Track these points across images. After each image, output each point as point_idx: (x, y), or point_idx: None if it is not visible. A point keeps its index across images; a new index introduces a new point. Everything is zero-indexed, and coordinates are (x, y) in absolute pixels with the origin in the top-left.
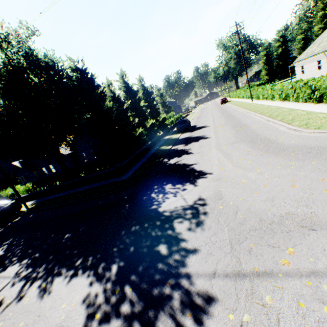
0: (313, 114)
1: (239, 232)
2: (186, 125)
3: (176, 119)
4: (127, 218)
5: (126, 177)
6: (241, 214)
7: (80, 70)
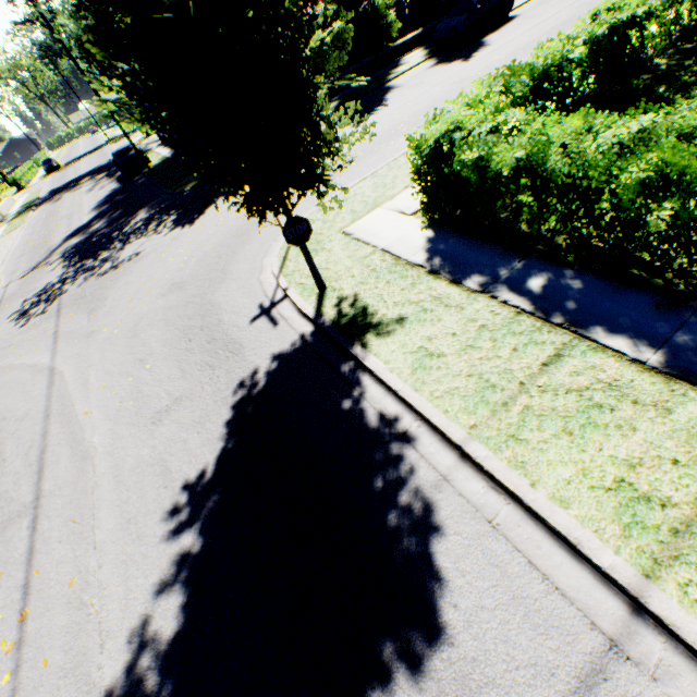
0: None
1: (92, 294)
2: (454, 29)
3: None
4: (119, 240)
5: None
6: (111, 284)
7: None
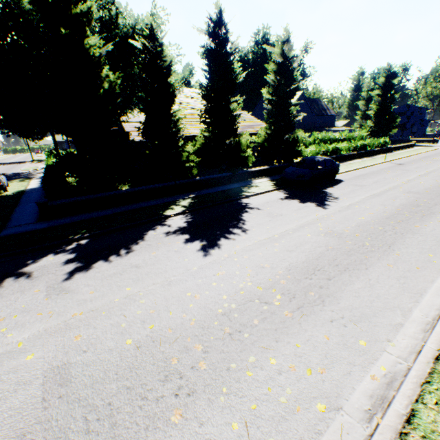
0: None
1: None
2: (301, 175)
3: (352, 148)
4: None
5: (7, 233)
6: None
7: None
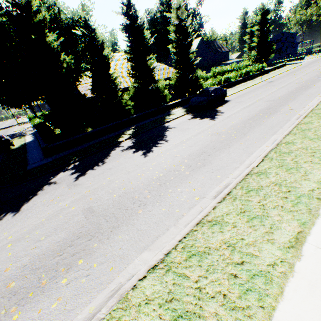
0: (244, 307)
1: None
2: (200, 102)
3: (239, 75)
4: None
5: (31, 167)
6: None
7: (17, 5)
